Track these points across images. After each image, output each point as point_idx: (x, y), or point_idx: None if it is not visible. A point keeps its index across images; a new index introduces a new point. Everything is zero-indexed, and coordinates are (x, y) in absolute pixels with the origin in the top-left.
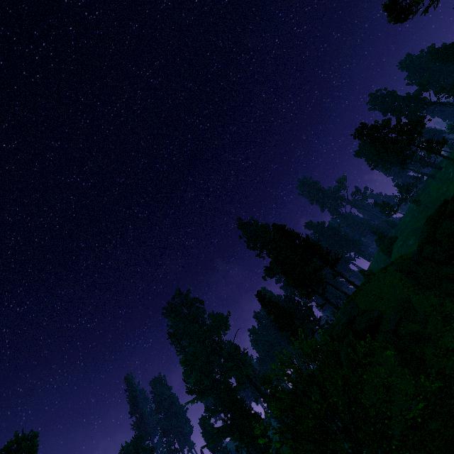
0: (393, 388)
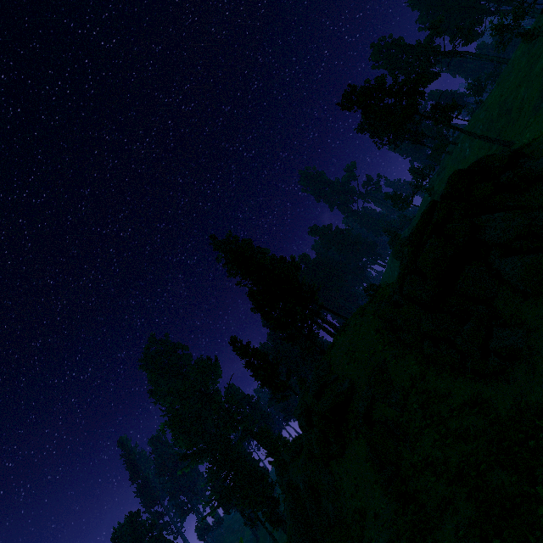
0: None
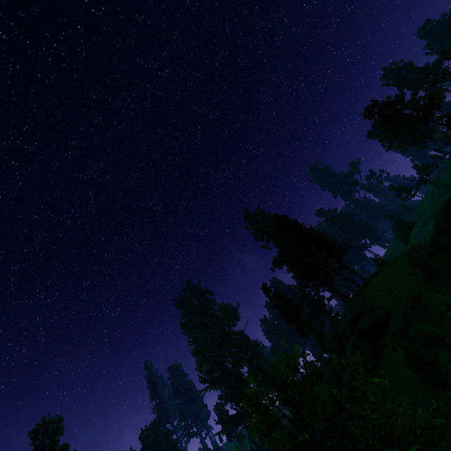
0: (390, 410)
